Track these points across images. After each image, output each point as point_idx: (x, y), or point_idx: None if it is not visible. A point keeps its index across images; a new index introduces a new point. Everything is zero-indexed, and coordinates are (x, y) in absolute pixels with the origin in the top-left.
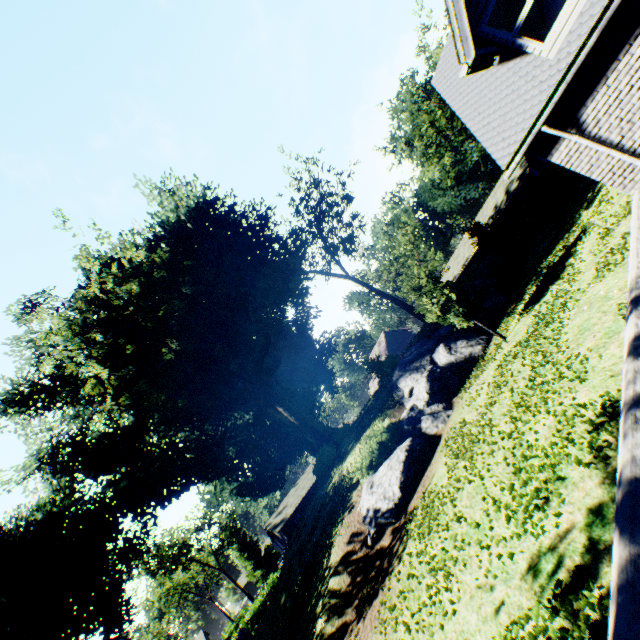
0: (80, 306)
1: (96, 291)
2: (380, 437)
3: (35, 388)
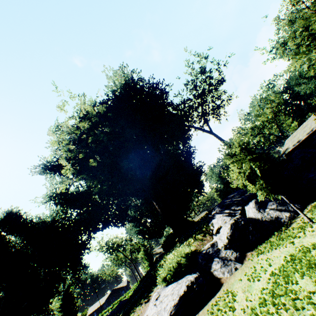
0: (68, 131)
1: (68, 125)
2: (180, 259)
3: (53, 165)
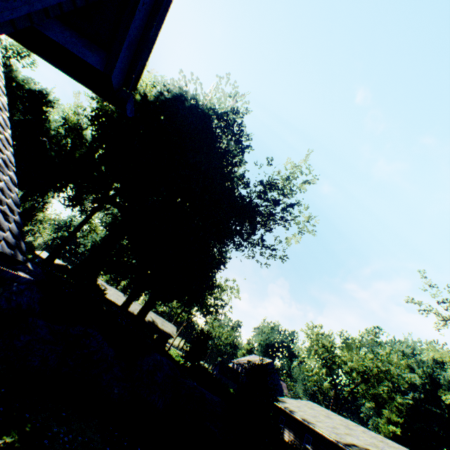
0: None
1: None
2: None
3: None
